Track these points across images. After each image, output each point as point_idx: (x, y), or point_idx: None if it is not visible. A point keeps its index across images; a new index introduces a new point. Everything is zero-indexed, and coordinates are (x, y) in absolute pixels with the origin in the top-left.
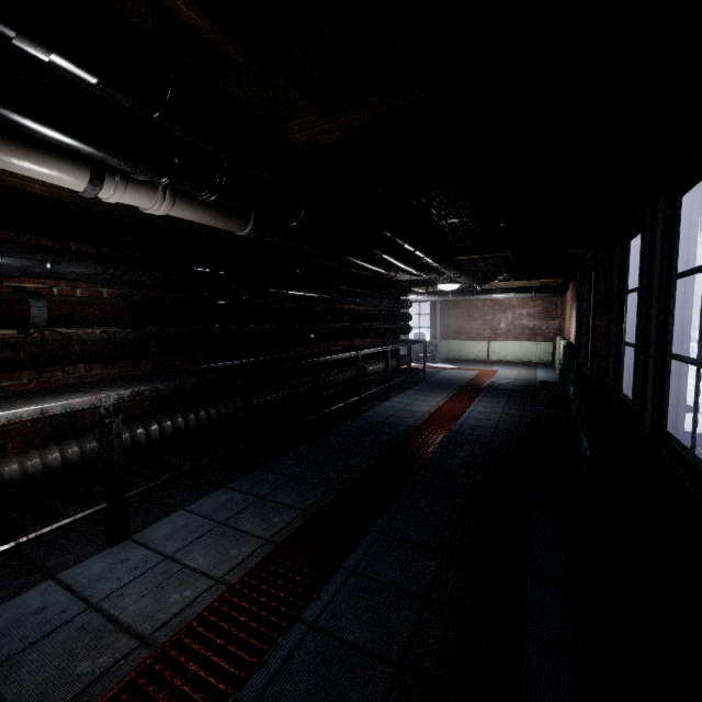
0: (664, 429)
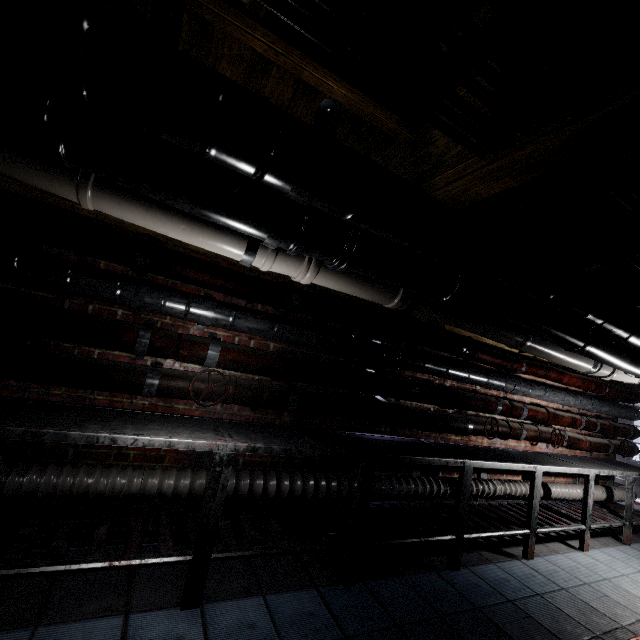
0: None
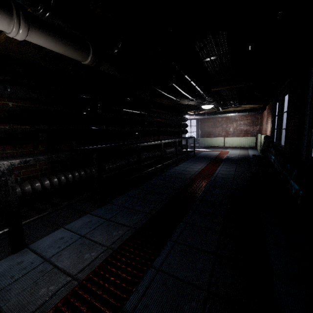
0: None
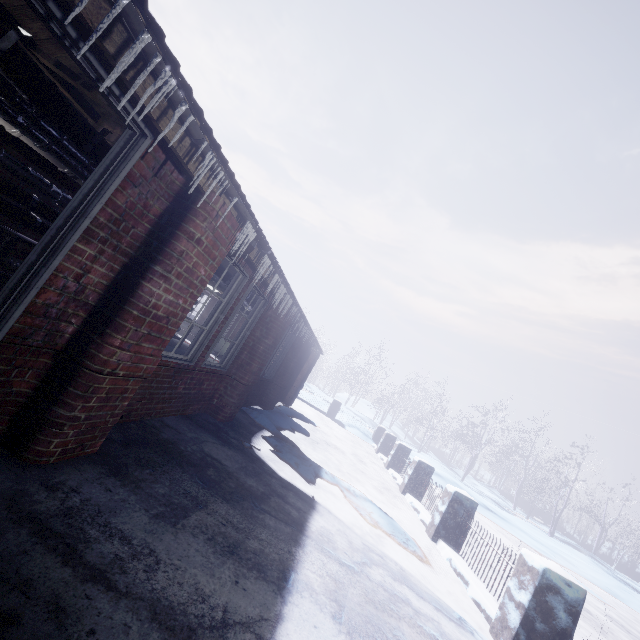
0: (188, 356)
